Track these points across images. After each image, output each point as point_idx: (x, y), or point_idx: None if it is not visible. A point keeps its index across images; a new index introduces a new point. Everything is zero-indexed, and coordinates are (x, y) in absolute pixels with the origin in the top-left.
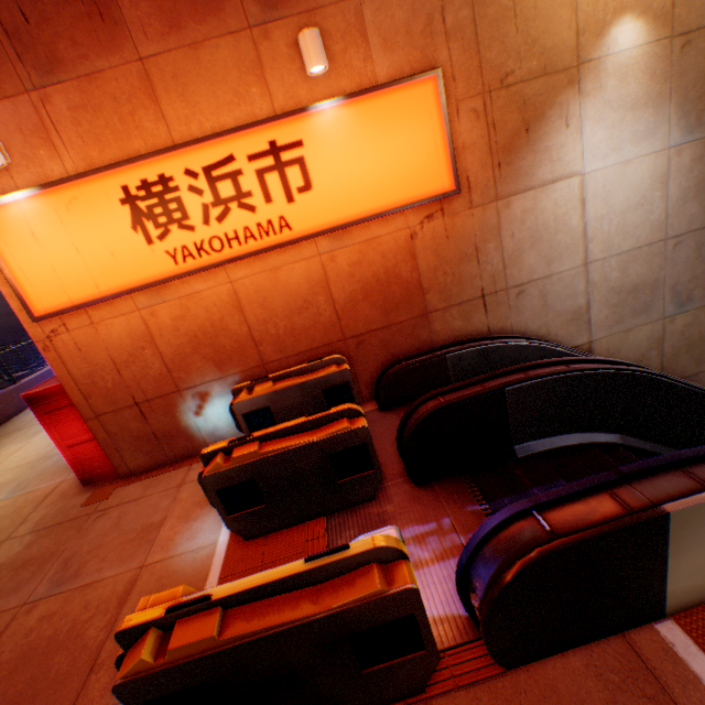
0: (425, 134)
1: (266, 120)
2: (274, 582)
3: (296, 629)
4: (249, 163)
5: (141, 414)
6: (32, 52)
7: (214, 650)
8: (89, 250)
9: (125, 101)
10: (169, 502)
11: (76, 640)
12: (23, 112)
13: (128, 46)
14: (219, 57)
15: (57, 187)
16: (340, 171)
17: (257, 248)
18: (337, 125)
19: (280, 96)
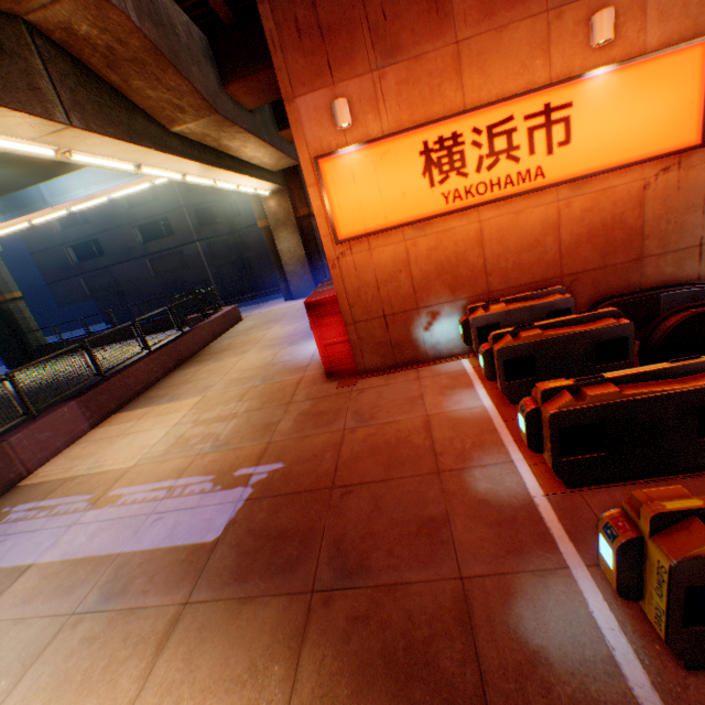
0: (682, 95)
1: (545, 87)
2: (647, 372)
3: (670, 396)
4: (522, 123)
5: (384, 325)
6: (381, 42)
7: (615, 401)
8: (386, 191)
9: (435, 76)
10: (416, 387)
11: (407, 444)
12: (364, 88)
13: (449, 33)
14: (516, 37)
15: (377, 143)
16: (597, 128)
17: (511, 193)
18: (604, 88)
19: (557, 66)
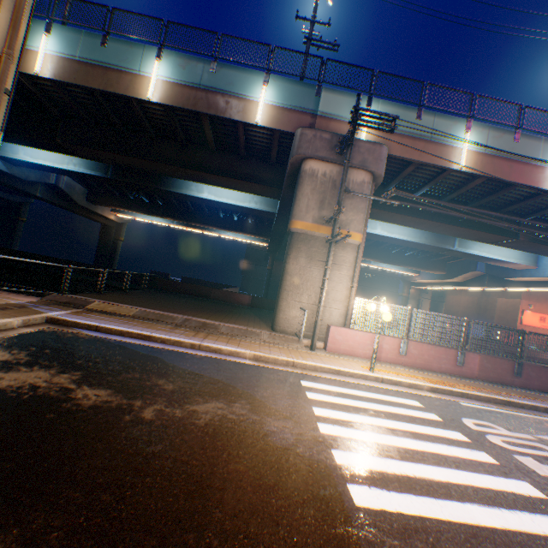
0: None
1: None
2: None
3: None
4: None
5: None
6: (536, 299)
7: None
8: (531, 319)
9: (542, 307)
10: None
11: None
12: (531, 303)
13: (545, 303)
14: None
15: (532, 312)
16: None
17: None
18: None
19: None
